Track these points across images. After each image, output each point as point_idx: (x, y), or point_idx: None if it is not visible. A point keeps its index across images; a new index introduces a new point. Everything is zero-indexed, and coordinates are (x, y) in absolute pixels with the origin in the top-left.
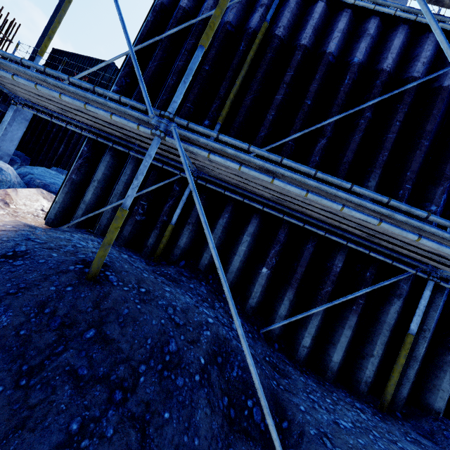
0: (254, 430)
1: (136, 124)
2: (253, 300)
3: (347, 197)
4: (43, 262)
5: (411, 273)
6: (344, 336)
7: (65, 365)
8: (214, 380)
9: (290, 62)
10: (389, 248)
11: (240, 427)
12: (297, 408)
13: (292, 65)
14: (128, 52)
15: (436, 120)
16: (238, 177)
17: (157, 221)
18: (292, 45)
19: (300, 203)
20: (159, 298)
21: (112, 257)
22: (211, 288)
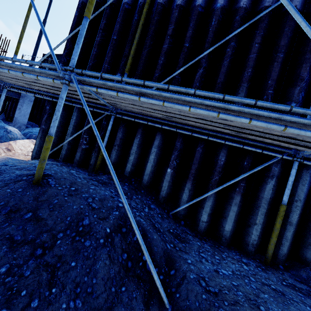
0: (146, 275)
1: (51, 79)
2: (163, 192)
3: (192, 100)
4: (7, 176)
5: (279, 158)
6: (232, 211)
7: (6, 234)
8: (116, 242)
9: (171, 19)
10: (261, 142)
11: (135, 273)
12: (184, 261)
13: (172, 21)
14: (65, 39)
15: (288, 36)
16: (135, 106)
17: (95, 147)
18: (171, 7)
19: (180, 116)
20: (83, 193)
21: (56, 171)
22: (132, 187)
